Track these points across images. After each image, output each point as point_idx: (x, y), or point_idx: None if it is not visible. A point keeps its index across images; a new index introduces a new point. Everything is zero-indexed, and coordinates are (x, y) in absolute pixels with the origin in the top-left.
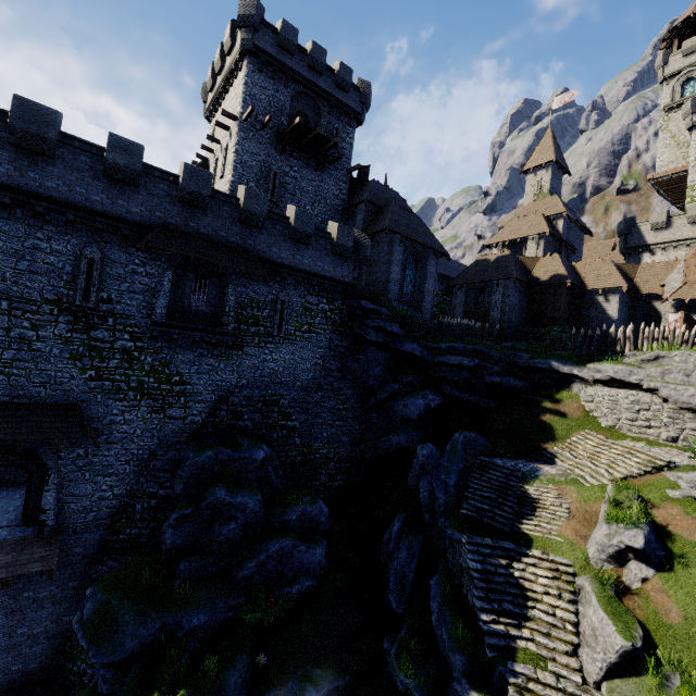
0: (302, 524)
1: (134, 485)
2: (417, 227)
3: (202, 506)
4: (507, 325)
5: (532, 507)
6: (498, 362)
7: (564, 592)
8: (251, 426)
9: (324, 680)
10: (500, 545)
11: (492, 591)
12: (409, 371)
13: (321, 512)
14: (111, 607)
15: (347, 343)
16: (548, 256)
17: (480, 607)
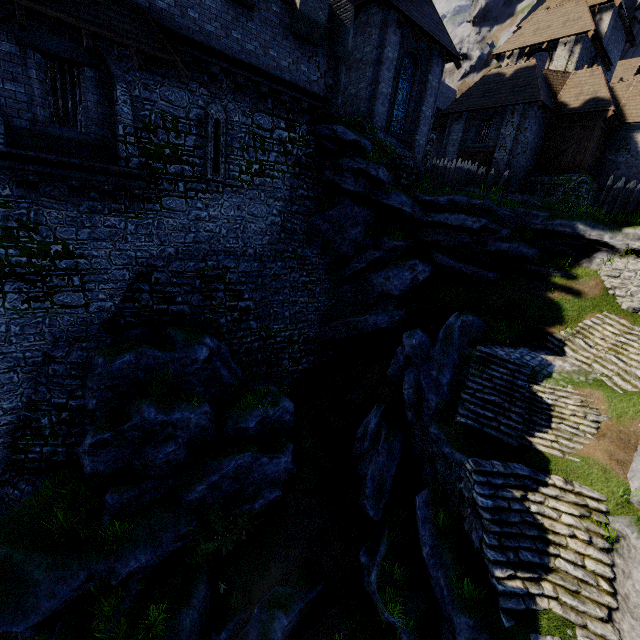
0: (263, 429)
1: (32, 395)
2: (421, 3)
3: (125, 428)
4: (514, 172)
5: (545, 415)
6: (506, 223)
7: (595, 535)
8: (189, 311)
9: (295, 599)
10: (514, 472)
11: (505, 534)
12: (393, 233)
13: (285, 412)
14: (13, 564)
15: (314, 193)
16: (585, 69)
17: (493, 560)
